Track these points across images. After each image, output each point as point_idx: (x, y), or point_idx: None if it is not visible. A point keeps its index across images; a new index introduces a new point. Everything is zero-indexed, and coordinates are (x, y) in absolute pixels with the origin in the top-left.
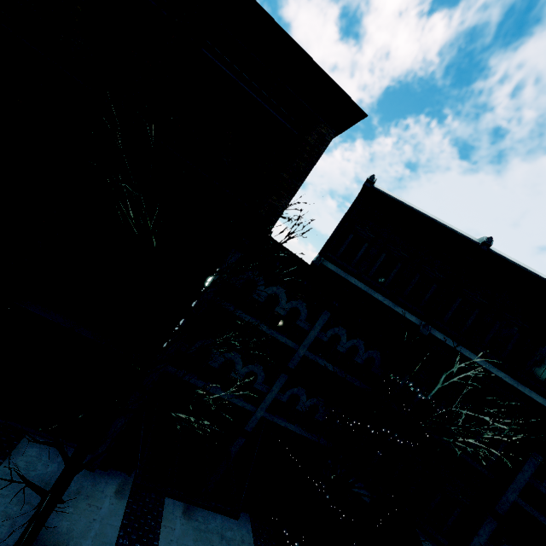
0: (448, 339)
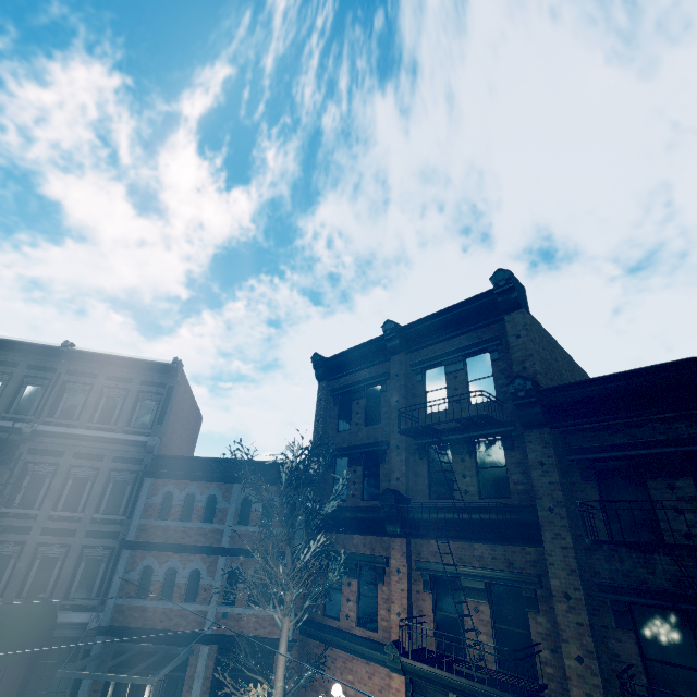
0: (57, 427)
